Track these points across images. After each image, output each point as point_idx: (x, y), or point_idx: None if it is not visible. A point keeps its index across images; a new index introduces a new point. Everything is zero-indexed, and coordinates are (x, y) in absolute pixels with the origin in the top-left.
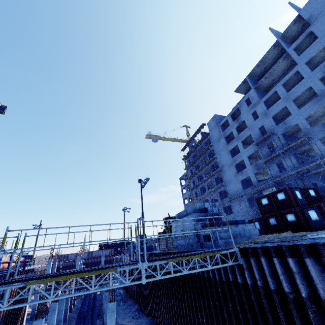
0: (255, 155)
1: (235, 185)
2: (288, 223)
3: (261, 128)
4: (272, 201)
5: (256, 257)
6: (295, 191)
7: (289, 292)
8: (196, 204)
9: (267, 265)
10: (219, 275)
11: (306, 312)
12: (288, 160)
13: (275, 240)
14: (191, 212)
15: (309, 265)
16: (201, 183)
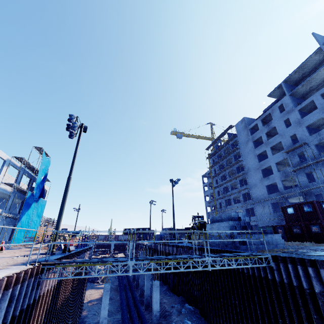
0: (283, 161)
1: (260, 189)
2: (312, 234)
3: (293, 136)
4: (298, 212)
5: (284, 263)
6: (322, 204)
7: (307, 288)
8: (231, 213)
9: (292, 270)
10: (252, 271)
11: (317, 301)
12: (318, 172)
13: (299, 252)
14: (225, 218)
15: (322, 273)
16: (224, 183)
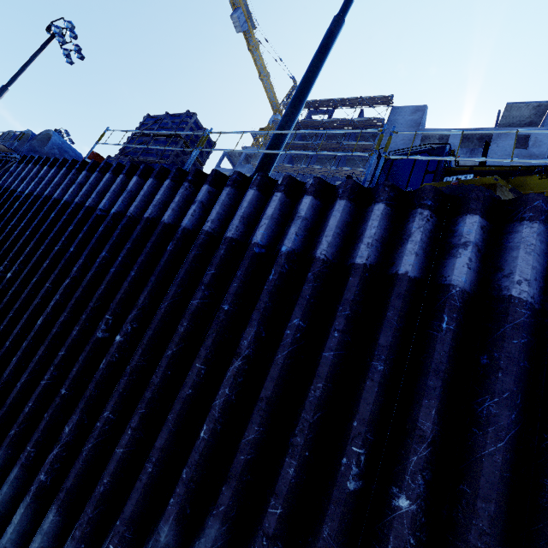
0: None
1: None
2: None
3: None
4: None
5: None
6: None
7: None
8: None
9: None
10: None
11: None
12: None
13: None
14: None
15: None
16: None
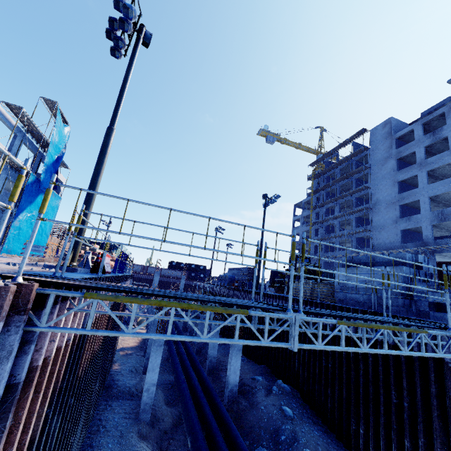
0: (441, 197)
1: (390, 235)
2: None
3: None
4: None
5: None
6: None
7: None
8: (406, 254)
9: None
10: None
11: None
12: None
13: None
14: (385, 262)
15: None
16: (331, 218)
